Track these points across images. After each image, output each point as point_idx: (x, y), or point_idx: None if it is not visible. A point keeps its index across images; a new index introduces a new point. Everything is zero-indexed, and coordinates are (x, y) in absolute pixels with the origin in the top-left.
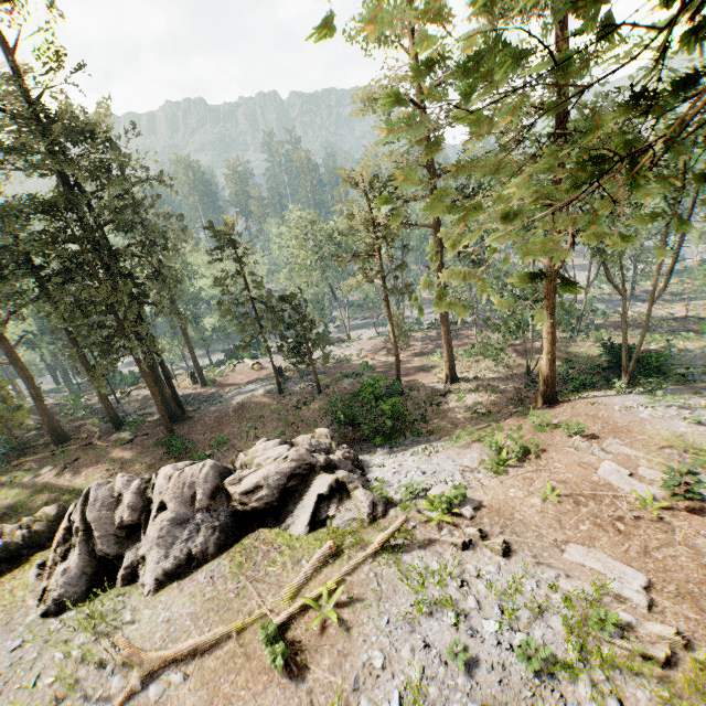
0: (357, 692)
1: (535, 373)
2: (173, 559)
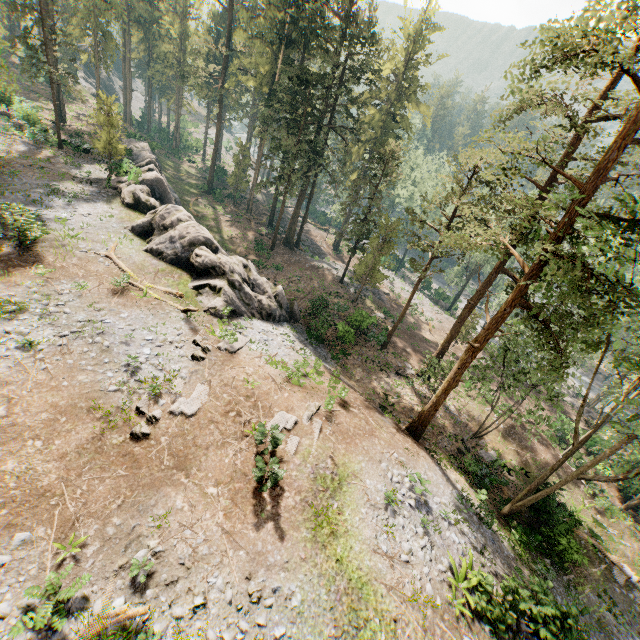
0: (109, 311)
1: (480, 442)
2: (157, 248)
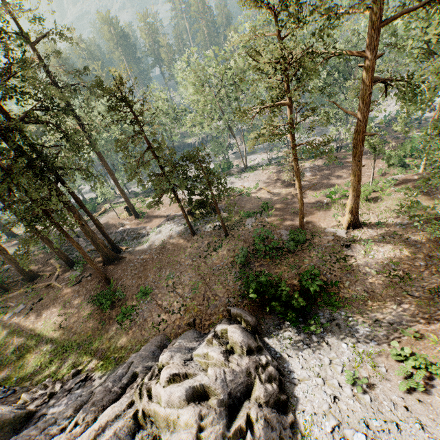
0: None
1: None
2: None
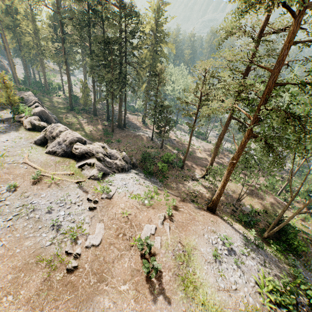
0: (34, 195)
1: (241, 203)
2: (52, 150)
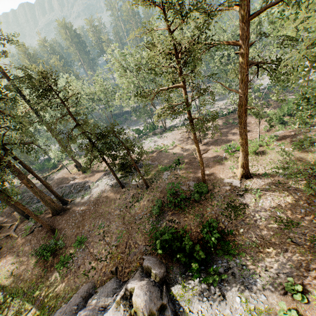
0: None
1: None
2: None
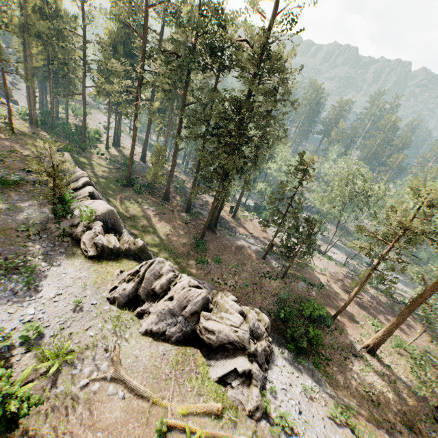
0: None
1: None
2: (158, 328)
